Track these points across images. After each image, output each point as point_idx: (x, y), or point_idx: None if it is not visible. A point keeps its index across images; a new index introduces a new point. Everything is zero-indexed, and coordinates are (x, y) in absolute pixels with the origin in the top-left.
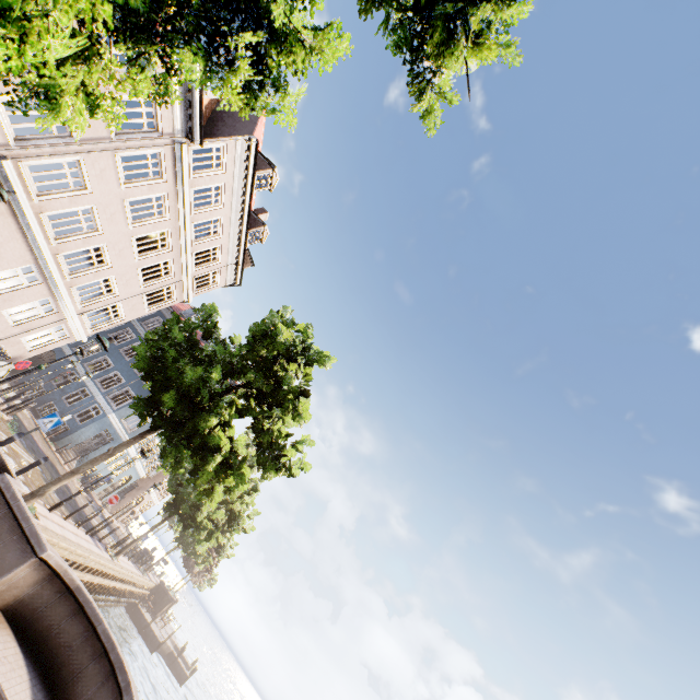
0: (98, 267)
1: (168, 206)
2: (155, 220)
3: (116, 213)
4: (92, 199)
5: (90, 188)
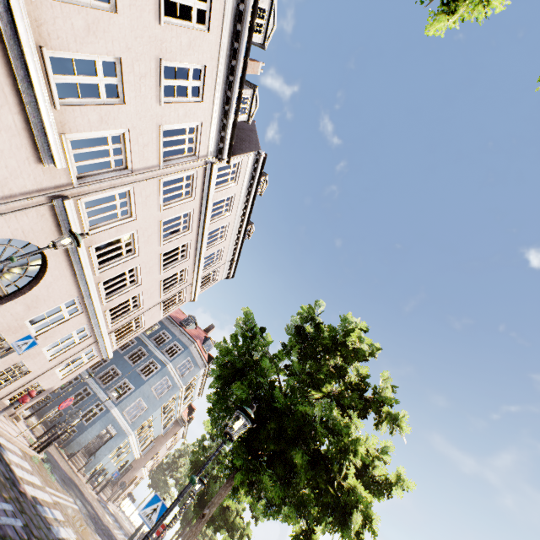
0: (130, 286)
1: (192, 220)
2: (180, 234)
3: (152, 234)
4: (135, 225)
5: (134, 215)
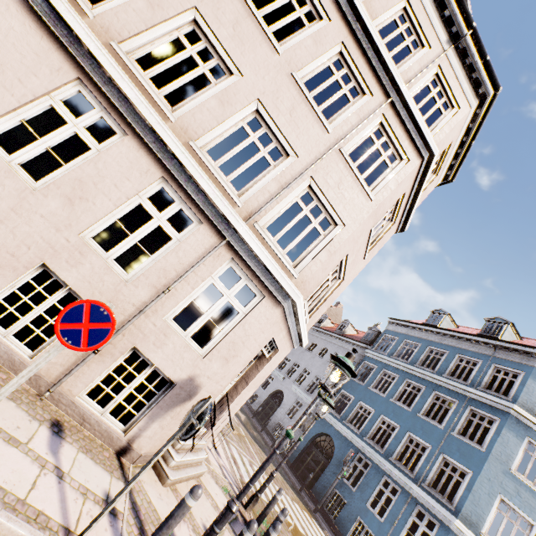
0: (219, 86)
1: None
2: None
3: None
4: None
5: None
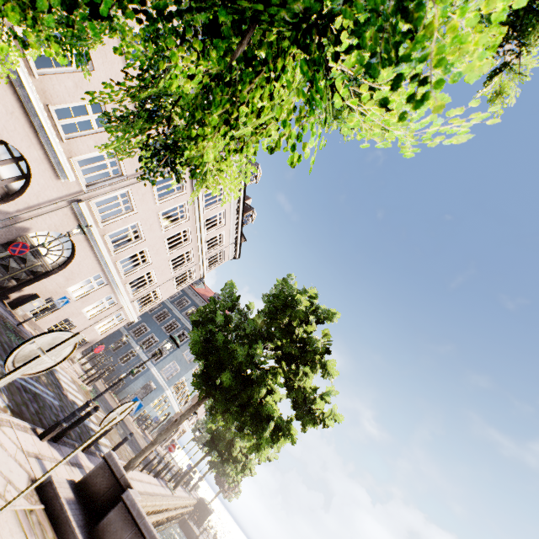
0: (143, 265)
1: (188, 210)
2: (179, 222)
3: (153, 224)
4: (137, 217)
5: (135, 209)
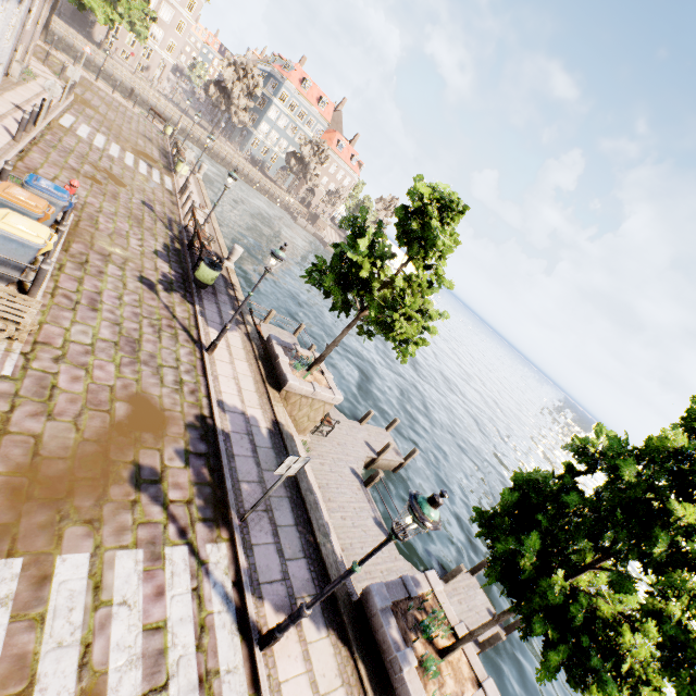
0: None
1: None
2: None
3: None
4: None
5: None
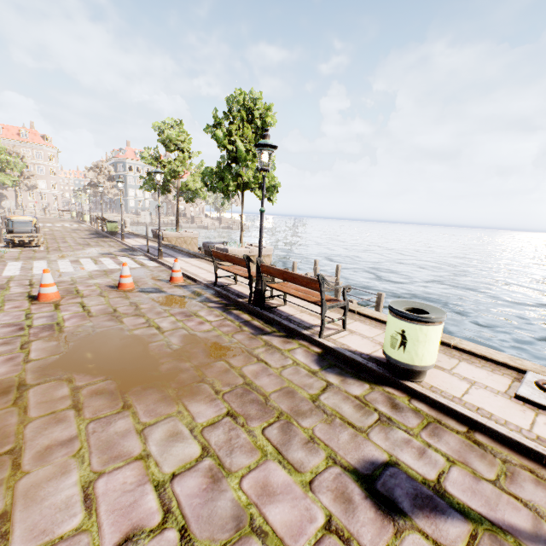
0: None
1: None
2: None
3: None
4: None
5: None
